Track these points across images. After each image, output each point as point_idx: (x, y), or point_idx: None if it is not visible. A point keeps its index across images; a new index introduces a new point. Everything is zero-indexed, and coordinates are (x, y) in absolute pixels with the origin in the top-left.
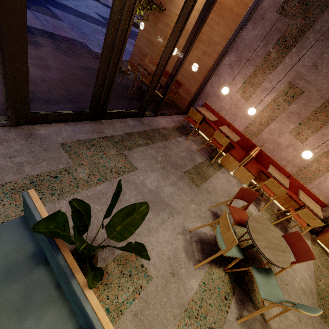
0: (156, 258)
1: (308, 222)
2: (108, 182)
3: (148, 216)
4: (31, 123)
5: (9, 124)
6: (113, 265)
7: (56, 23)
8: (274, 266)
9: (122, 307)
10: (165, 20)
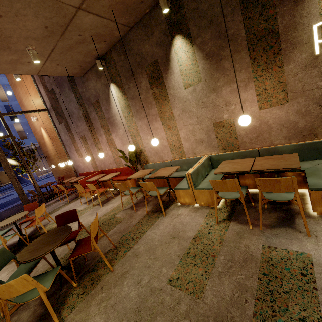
0: None
1: (93, 189)
2: None
3: None
4: None
5: None
6: None
7: None
8: None
9: None
10: (51, 159)
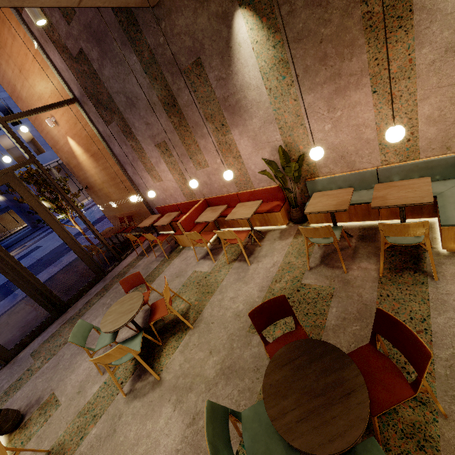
0: (70, 388)
1: (230, 238)
2: (54, 356)
3: (77, 360)
4: (17, 355)
5: (2, 366)
6: (36, 412)
7: (69, 255)
8: (203, 314)
9: (32, 436)
10: (97, 189)
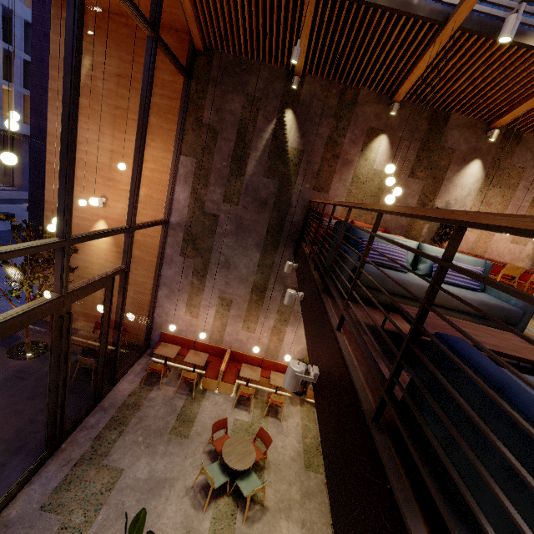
0: (172, 531)
1: (280, 401)
2: (105, 506)
3: (153, 504)
4: None
5: None
6: None
7: None
8: (268, 457)
9: None
10: (75, 273)
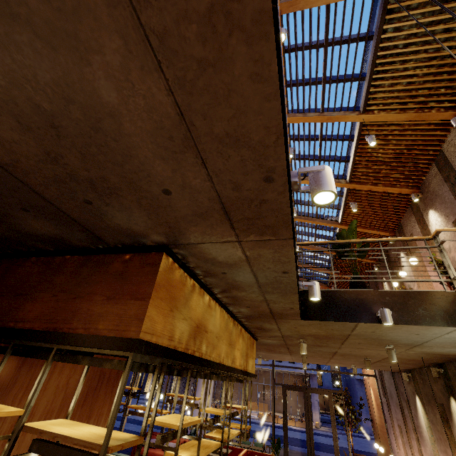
0: None
1: None
2: None
3: None
4: None
5: None
6: None
7: None
8: None
9: None
10: (375, 426)
